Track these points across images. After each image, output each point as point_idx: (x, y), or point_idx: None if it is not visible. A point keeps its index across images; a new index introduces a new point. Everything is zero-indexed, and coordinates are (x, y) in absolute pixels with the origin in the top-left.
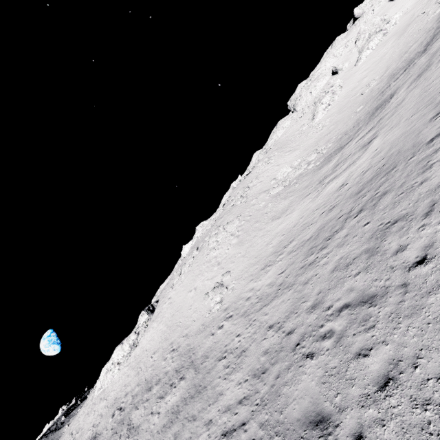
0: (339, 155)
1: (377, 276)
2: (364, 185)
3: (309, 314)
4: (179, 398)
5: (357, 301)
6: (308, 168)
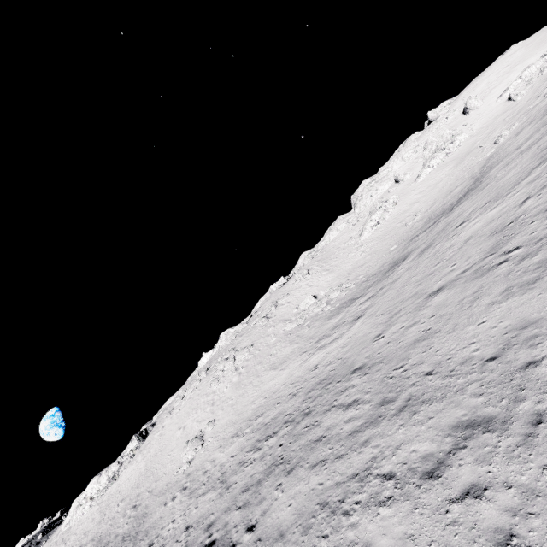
0: (345, 311)
1: (238, 522)
2: (315, 386)
3: (203, 532)
4: None
5: (218, 542)
6: (324, 309)
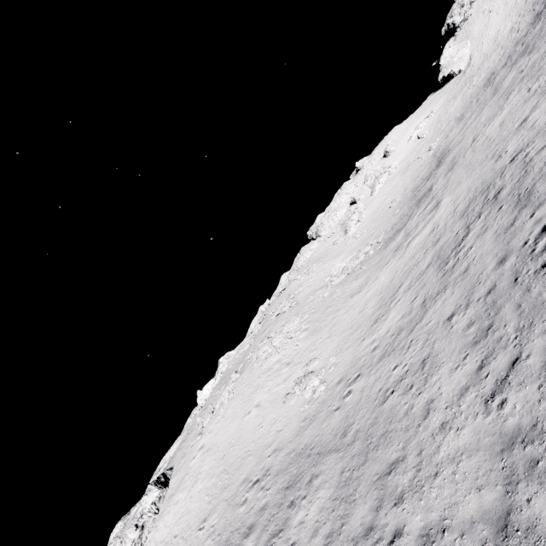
0: (403, 231)
1: None
2: (465, 210)
3: (501, 266)
4: (329, 492)
5: None
6: (368, 254)
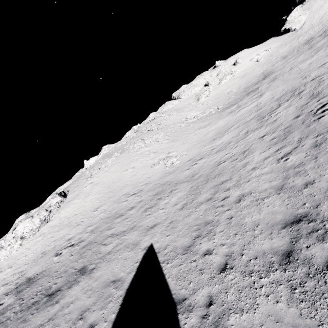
0: (236, 105)
1: None
2: (279, 98)
3: (296, 119)
4: (184, 193)
5: None
6: (212, 112)
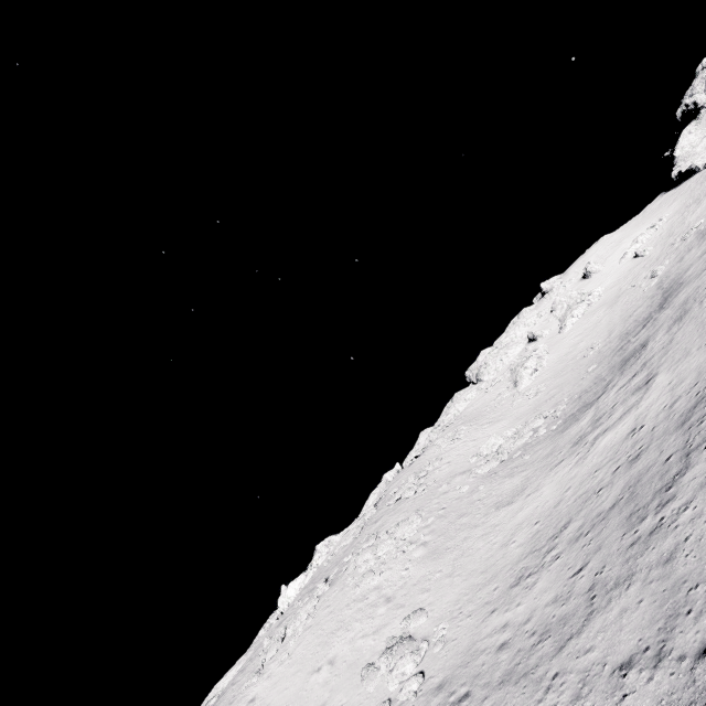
0: (592, 410)
1: None
2: (687, 414)
3: None
4: None
5: None
6: (537, 434)
